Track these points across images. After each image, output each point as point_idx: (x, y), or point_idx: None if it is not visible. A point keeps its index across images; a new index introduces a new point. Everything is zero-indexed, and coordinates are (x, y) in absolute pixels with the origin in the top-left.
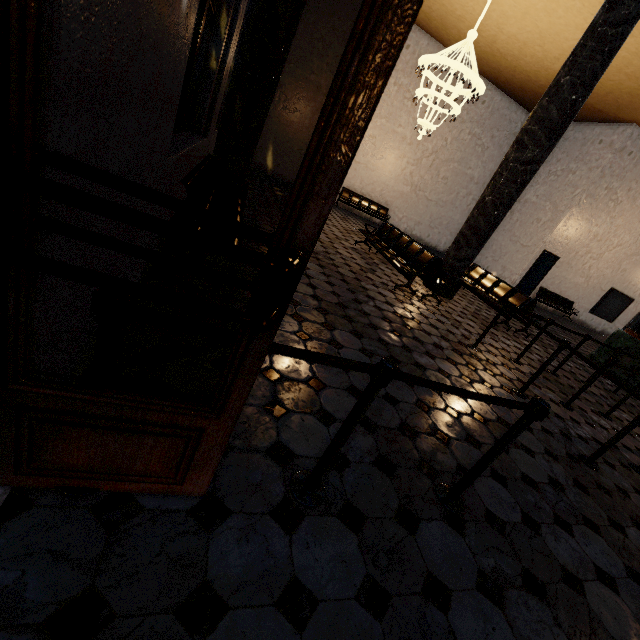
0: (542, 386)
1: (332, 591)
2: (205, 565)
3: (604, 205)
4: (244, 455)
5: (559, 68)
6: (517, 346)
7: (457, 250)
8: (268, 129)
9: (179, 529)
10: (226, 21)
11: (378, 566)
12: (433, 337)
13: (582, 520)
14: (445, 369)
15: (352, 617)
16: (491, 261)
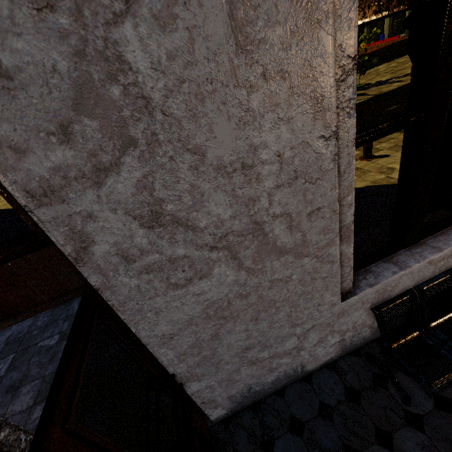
0: None
1: None
2: None
3: None
4: None
5: None
6: None
7: None
8: None
9: None
10: None
11: None
12: None
13: None
14: None
15: None
16: None
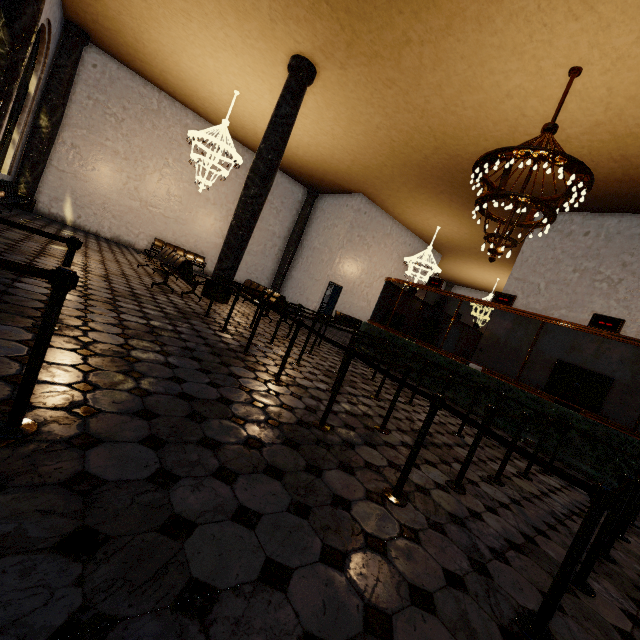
0: (261, 337)
1: None
2: None
3: (361, 248)
4: None
5: (302, 154)
6: (268, 327)
7: (220, 263)
8: (64, 183)
9: None
10: None
11: None
12: (162, 305)
13: (190, 357)
14: (148, 312)
15: None
16: (299, 296)
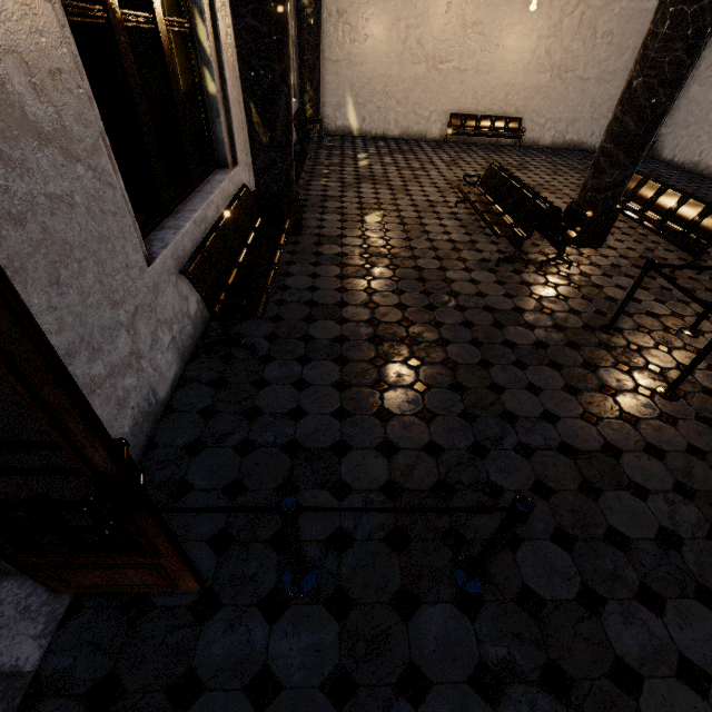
0: None
1: (298, 679)
2: (194, 653)
3: None
4: (245, 546)
5: None
6: (708, 299)
7: (597, 177)
8: (340, 79)
9: (179, 622)
10: (205, 31)
11: (353, 655)
12: (537, 331)
13: (693, 591)
14: (538, 382)
15: (311, 704)
16: (706, 141)
